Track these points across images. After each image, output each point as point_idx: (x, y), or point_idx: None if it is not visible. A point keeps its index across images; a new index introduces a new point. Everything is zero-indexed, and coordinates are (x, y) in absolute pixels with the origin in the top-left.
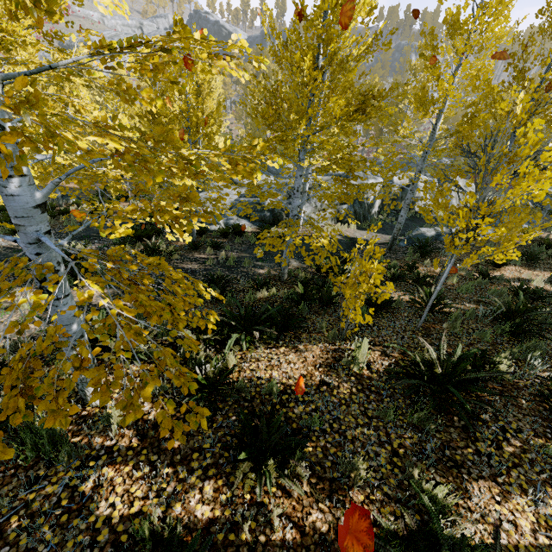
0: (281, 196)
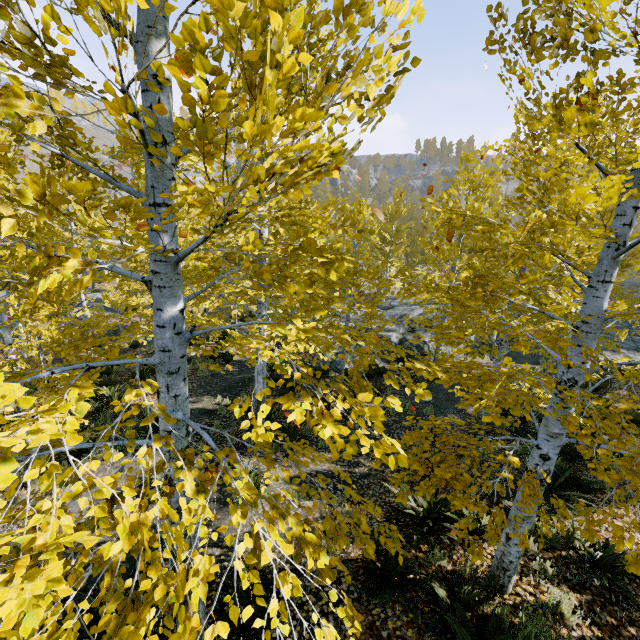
0: (403, 329)
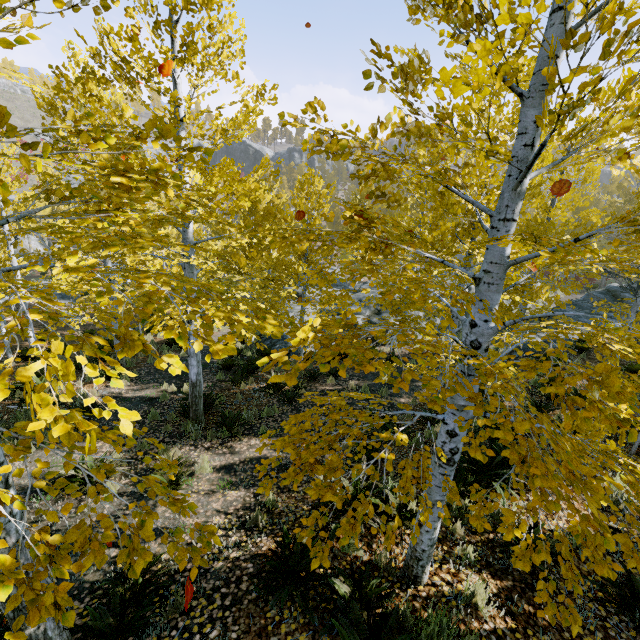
0: (369, 311)
